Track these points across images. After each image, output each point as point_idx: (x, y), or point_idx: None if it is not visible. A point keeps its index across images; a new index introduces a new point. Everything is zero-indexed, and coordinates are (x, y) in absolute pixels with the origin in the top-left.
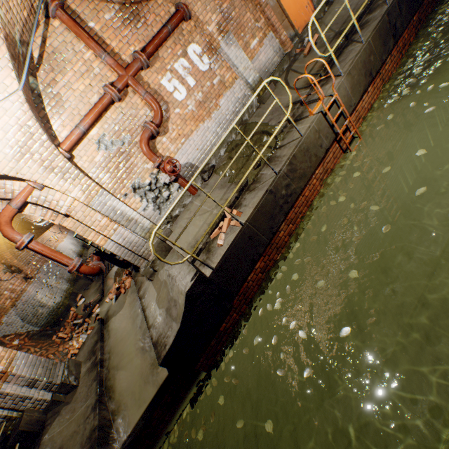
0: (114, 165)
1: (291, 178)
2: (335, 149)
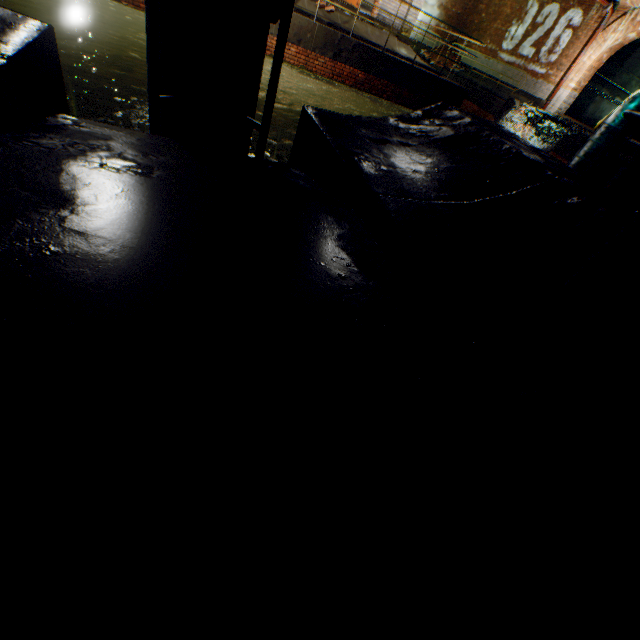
0: None
1: None
2: None
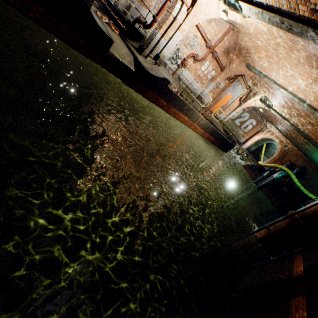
0: (187, 41)
1: (187, 110)
2: (190, 124)
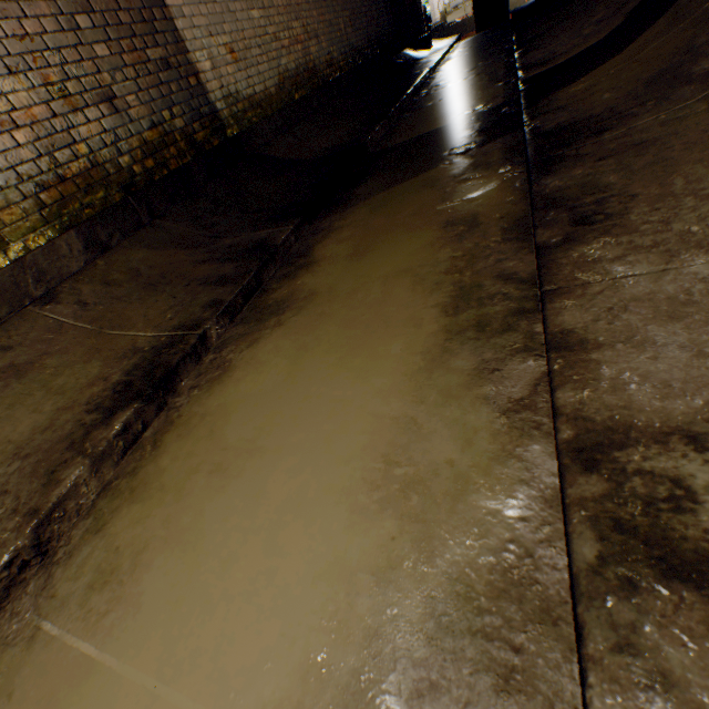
0: None
1: None
2: None
